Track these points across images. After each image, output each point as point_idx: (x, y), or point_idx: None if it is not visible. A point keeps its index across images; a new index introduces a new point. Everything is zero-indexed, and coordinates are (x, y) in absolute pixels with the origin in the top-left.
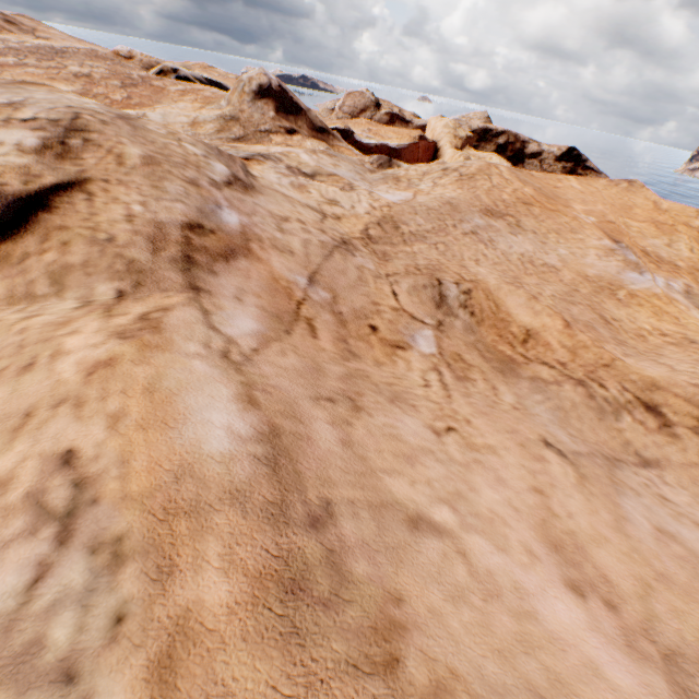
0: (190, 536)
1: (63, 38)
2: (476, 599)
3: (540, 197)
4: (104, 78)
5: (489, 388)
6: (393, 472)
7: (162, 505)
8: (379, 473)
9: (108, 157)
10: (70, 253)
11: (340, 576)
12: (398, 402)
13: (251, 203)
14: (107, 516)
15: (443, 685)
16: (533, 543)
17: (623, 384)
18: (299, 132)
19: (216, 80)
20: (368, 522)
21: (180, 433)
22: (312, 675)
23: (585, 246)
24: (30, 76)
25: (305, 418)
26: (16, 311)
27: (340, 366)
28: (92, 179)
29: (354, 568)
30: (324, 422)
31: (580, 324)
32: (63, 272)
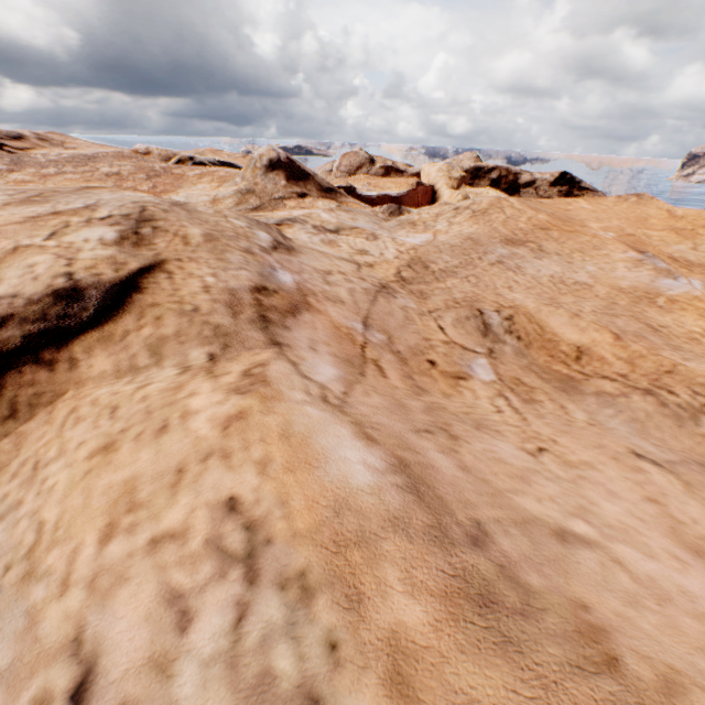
0: (366, 565)
1: (88, 146)
2: (650, 603)
3: (555, 221)
4: (131, 173)
5: (558, 407)
6: (517, 491)
7: (330, 538)
8: (506, 493)
9: (175, 240)
10: (163, 326)
11: (522, 587)
12: (482, 429)
13: (297, 262)
14: (284, 553)
15: (670, 679)
16: (674, 549)
17: (692, 389)
18: (310, 195)
19: (227, 161)
20: (520, 538)
21: (325, 471)
22: (543, 678)
23: (612, 260)
24: (69, 182)
25: (418, 449)
26: (127, 383)
27: (417, 401)
28: (167, 260)
29: (529, 580)
30: (435, 451)
31: (629, 335)
32: (160, 343)
